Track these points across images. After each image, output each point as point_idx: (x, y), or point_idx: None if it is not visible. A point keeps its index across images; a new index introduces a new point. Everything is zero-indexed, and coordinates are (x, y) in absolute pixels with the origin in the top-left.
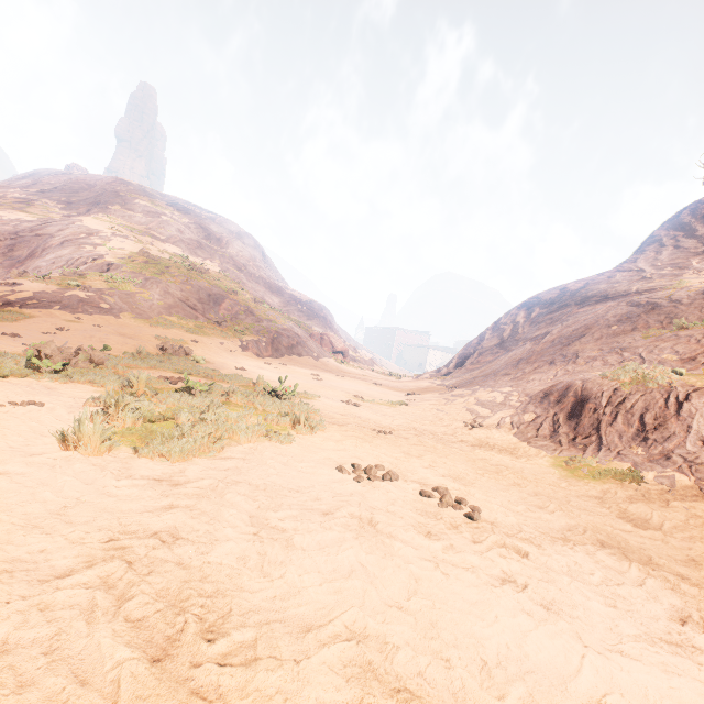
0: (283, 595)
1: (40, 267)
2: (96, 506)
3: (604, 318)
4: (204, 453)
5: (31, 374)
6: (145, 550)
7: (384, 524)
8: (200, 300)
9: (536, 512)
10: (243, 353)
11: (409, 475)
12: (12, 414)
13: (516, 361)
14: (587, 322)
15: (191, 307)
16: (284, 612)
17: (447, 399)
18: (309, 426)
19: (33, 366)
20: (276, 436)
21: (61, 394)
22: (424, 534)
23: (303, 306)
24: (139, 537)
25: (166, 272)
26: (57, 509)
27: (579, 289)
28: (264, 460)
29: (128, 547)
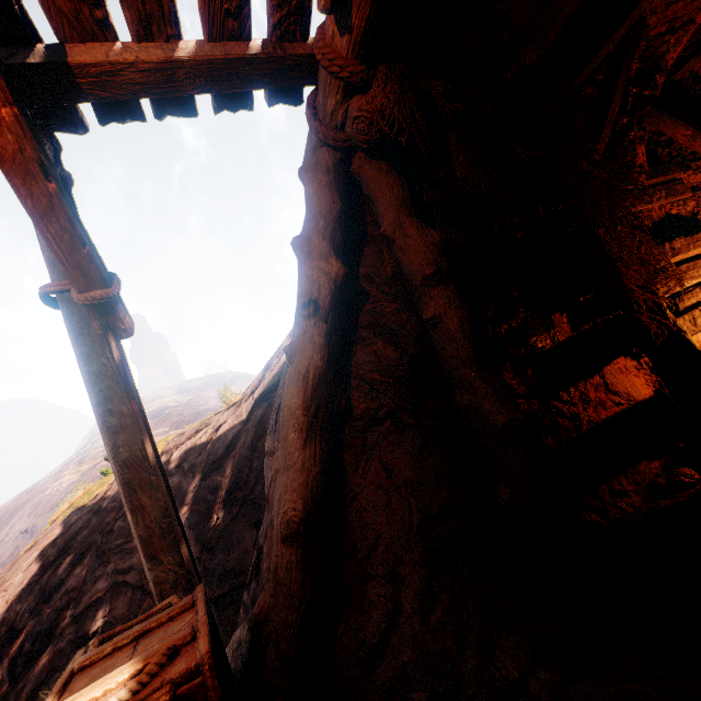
0: None
1: None
2: None
3: None
4: None
5: None
6: None
7: None
8: None
9: None
10: None
11: None
12: None
13: None
14: None
15: None
16: None
17: None
18: None
19: None
20: None
21: None
22: None
23: None
24: None
25: None
26: None
27: None
28: None
29: None
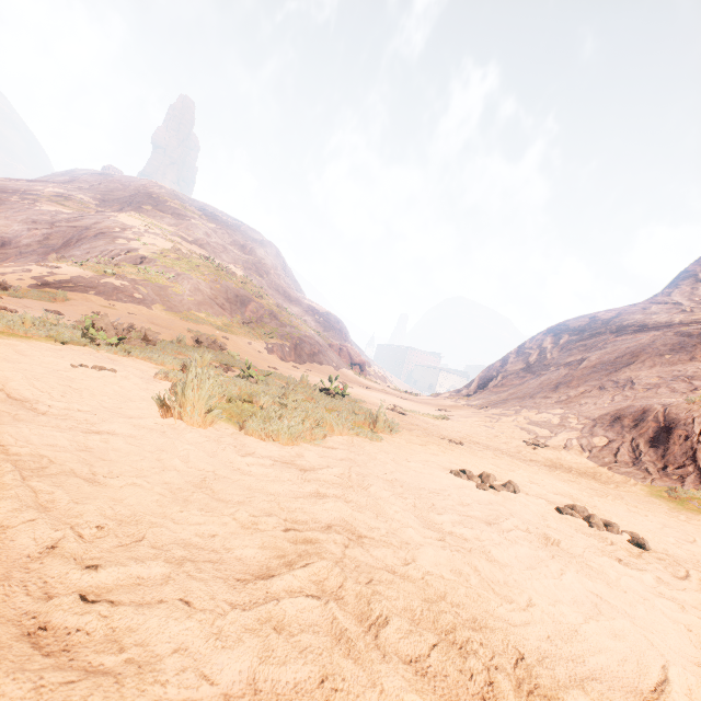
0: (556, 634)
1: (74, 256)
2: (238, 484)
3: (652, 346)
4: (307, 439)
5: (88, 344)
6: (336, 548)
7: (566, 543)
8: (228, 300)
9: (690, 546)
10: (269, 355)
11: (525, 489)
12: (88, 376)
13: (553, 385)
14: (632, 350)
15: (220, 306)
16: (582, 662)
17: (490, 417)
18: (386, 425)
19: (89, 337)
20: (360, 432)
21: (125, 365)
22: (614, 560)
23: (320, 317)
24: (313, 529)
25: (197, 269)
26: (197, 482)
27: (611, 318)
28: (371, 454)
29: (314, 541)
